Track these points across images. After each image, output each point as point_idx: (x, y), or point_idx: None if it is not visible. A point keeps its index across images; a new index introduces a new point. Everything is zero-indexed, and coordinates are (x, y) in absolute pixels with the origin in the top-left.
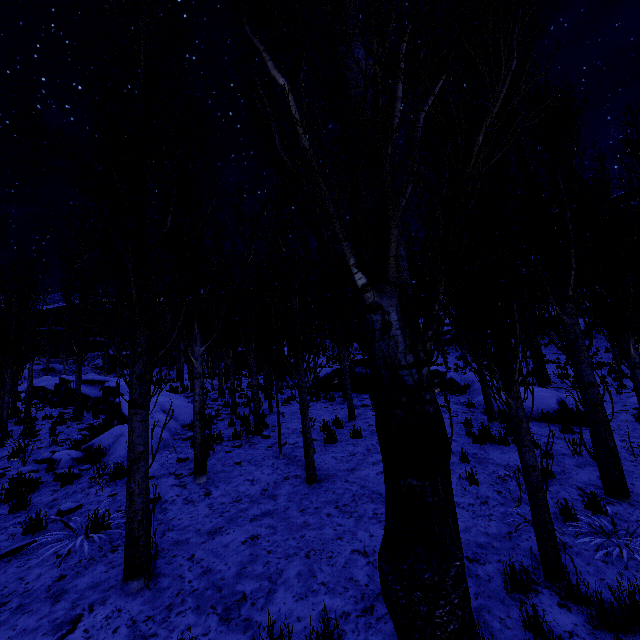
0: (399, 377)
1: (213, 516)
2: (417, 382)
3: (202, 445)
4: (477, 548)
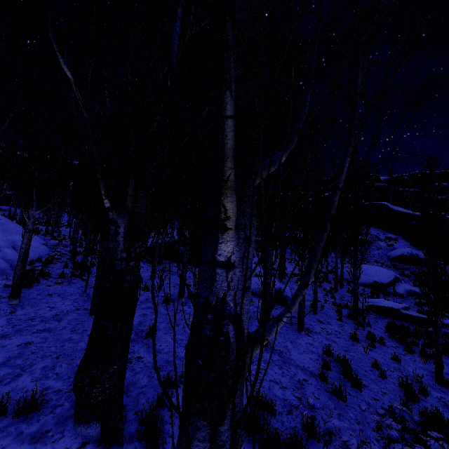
0: (113, 264)
1: (7, 327)
2: (124, 269)
3: (20, 279)
4: (165, 363)
